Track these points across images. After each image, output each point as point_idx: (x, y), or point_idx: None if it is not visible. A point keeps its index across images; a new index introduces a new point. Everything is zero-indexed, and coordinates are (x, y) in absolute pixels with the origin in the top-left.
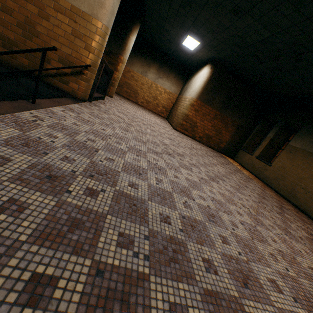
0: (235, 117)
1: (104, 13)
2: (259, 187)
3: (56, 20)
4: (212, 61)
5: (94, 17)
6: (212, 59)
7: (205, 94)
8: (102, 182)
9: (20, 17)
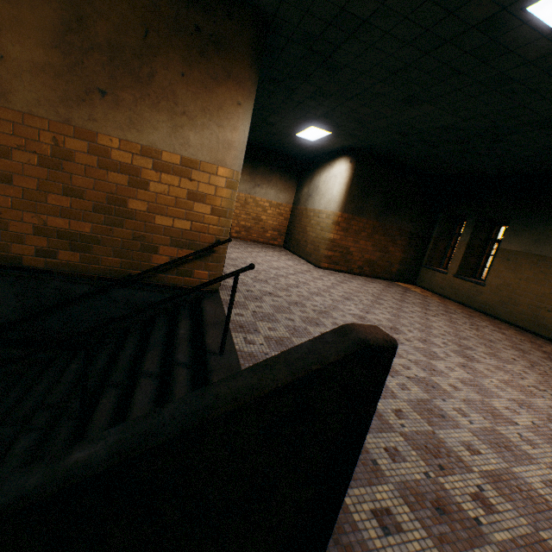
0: (403, 222)
1: (235, 156)
2: (492, 327)
3: (160, 185)
4: (349, 151)
5: (220, 165)
6: (348, 148)
7: (351, 201)
8: (458, 471)
9: (98, 197)
